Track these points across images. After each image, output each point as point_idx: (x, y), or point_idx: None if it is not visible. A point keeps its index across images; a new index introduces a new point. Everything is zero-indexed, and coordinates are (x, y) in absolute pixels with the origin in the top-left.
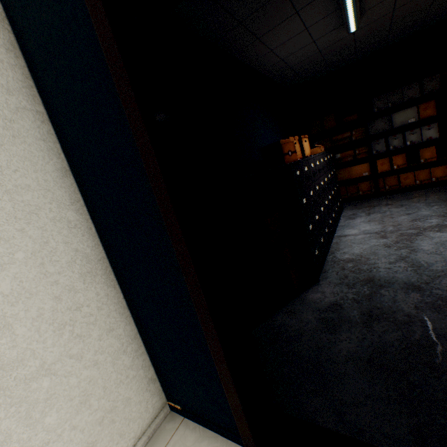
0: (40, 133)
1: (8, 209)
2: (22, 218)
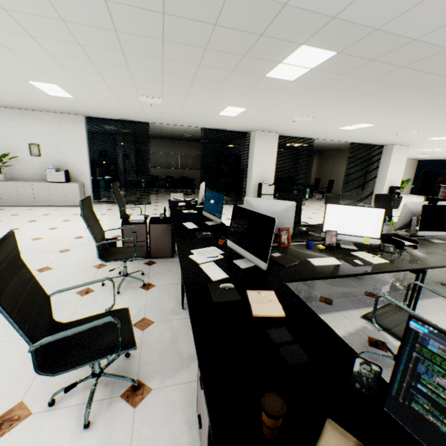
0: (414, 173)
1: (410, 177)
2: (411, 177)
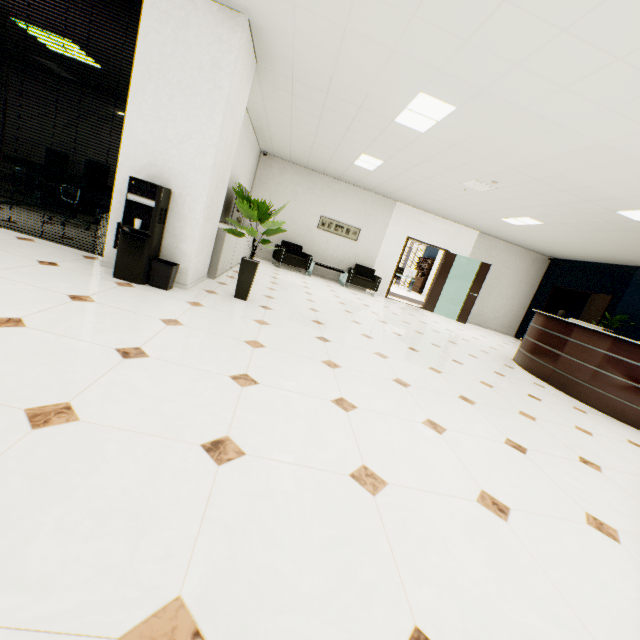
0: (534, 288)
1: (524, 295)
2: (524, 297)
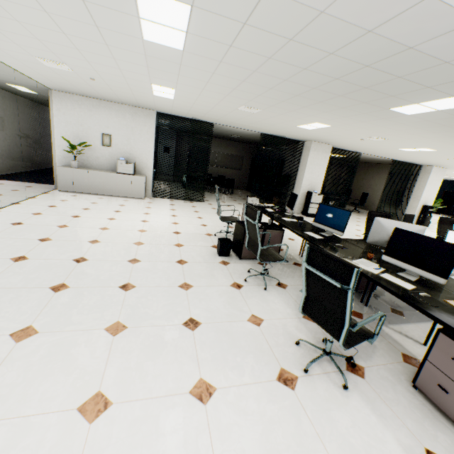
0: None
1: None
2: None
